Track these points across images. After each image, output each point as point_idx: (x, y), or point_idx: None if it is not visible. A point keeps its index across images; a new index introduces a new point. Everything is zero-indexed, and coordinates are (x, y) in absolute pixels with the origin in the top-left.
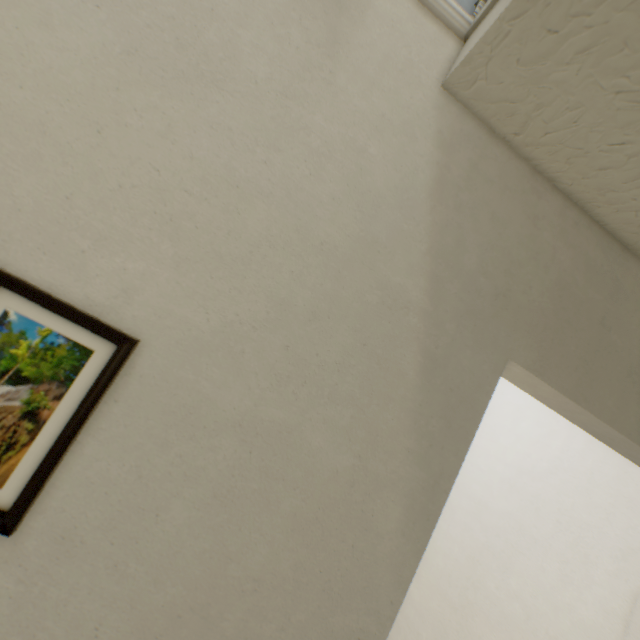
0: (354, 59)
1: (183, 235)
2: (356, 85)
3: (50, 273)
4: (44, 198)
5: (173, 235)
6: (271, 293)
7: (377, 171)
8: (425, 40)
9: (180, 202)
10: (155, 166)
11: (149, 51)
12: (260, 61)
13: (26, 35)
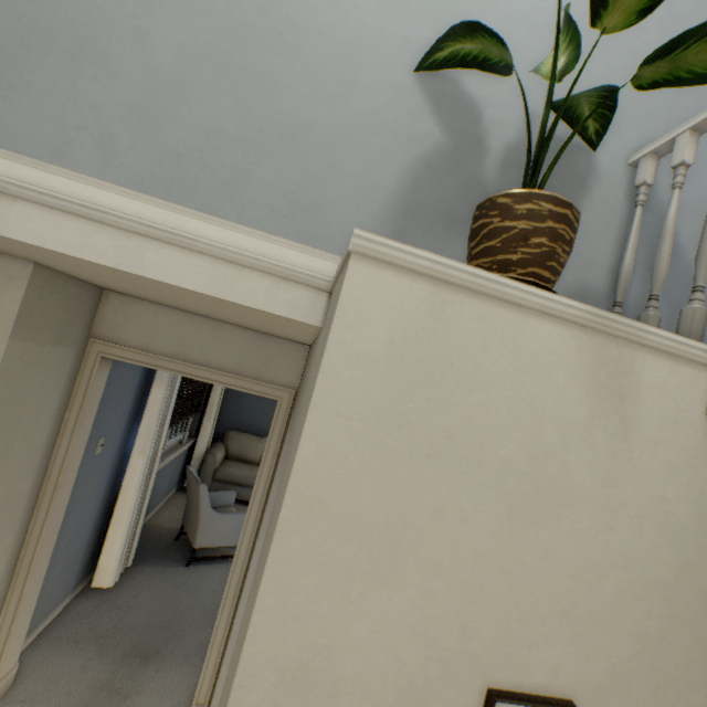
0: (640, 430)
1: (572, 618)
2: (646, 450)
3: (511, 677)
4: (495, 632)
5: (567, 620)
6: (632, 632)
7: (676, 508)
8: (684, 384)
9: (564, 596)
10: (544, 579)
11: (520, 503)
12: (583, 470)
13: (456, 532)
